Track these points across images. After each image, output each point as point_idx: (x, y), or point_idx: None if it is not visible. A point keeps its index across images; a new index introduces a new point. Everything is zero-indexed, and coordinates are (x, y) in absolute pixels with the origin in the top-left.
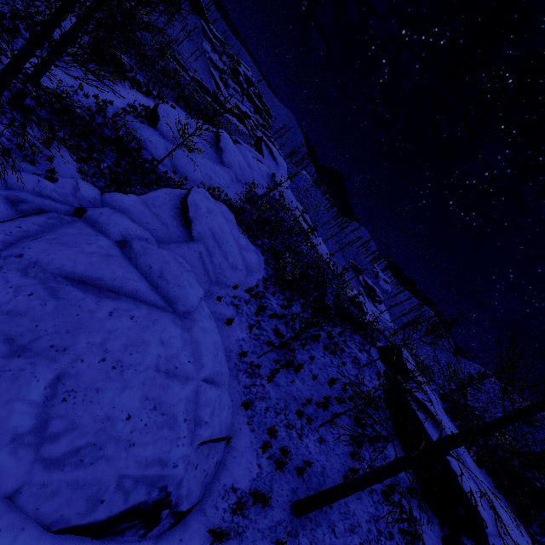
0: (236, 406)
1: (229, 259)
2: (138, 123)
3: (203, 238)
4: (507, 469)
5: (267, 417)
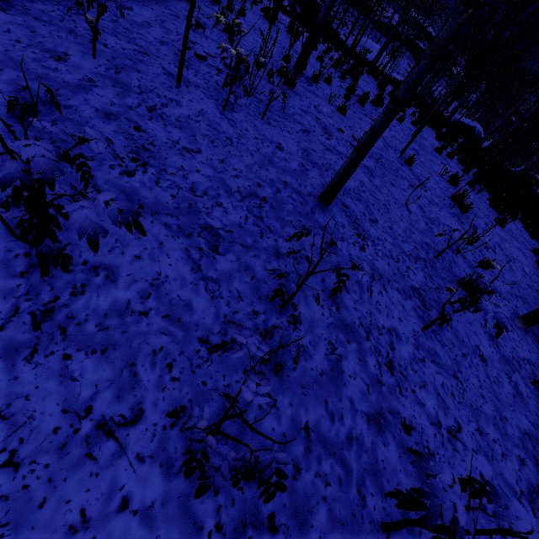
0: None
1: None
2: None
3: None
4: None
5: None
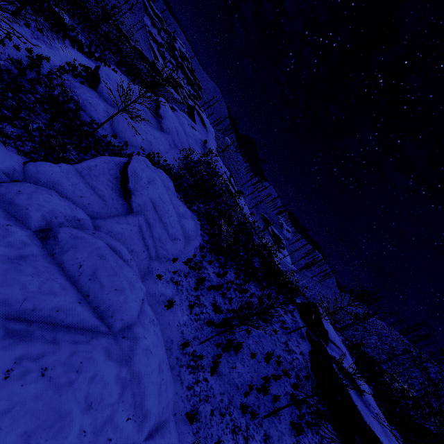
0: (180, 421)
1: (169, 230)
2: (77, 83)
3: (143, 211)
4: (409, 421)
5: (213, 425)
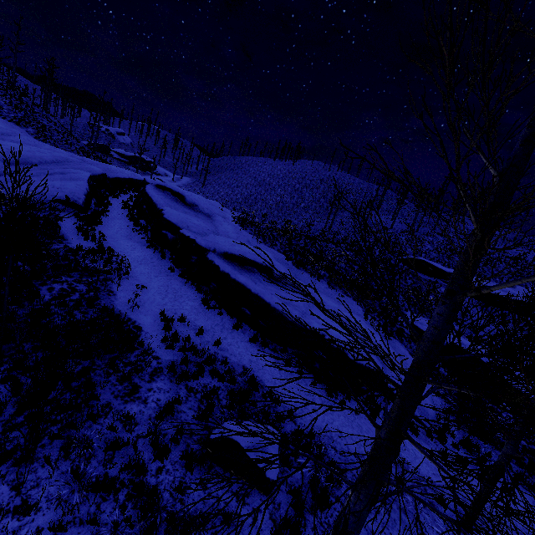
0: None
1: None
2: None
3: None
4: None
5: None
